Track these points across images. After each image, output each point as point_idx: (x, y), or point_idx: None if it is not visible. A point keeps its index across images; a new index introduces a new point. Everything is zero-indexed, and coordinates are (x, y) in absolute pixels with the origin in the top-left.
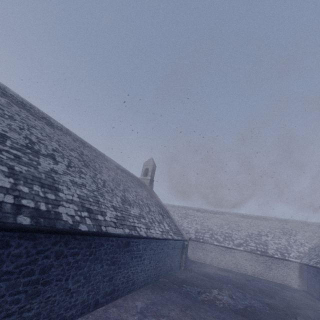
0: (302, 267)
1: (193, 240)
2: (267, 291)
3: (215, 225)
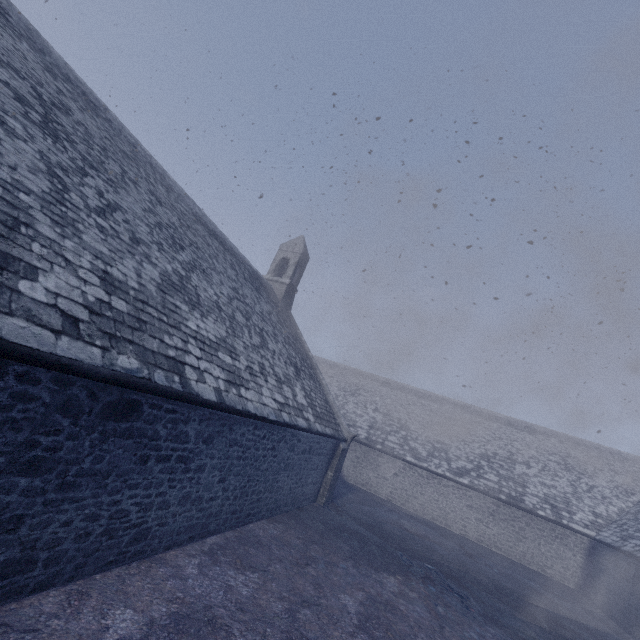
0: (596, 549)
1: (361, 443)
2: (515, 595)
3: (416, 420)
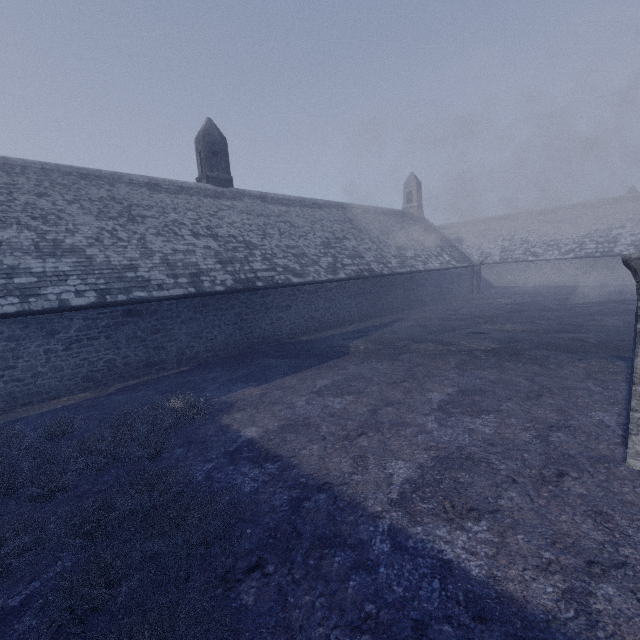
0: None
1: (497, 263)
2: (576, 292)
3: (534, 234)
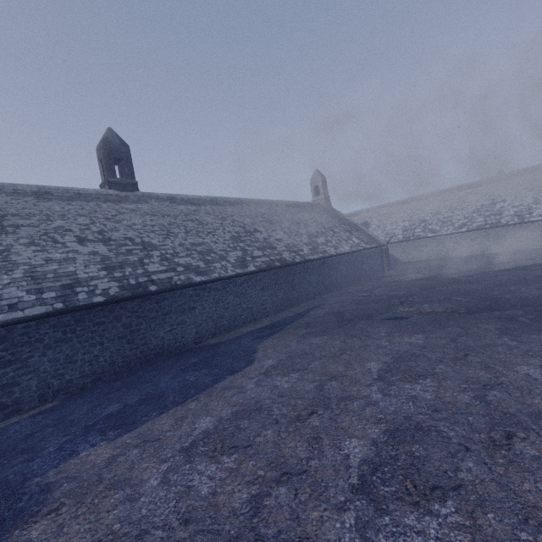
0: None
1: (401, 242)
2: (477, 262)
3: (429, 213)
